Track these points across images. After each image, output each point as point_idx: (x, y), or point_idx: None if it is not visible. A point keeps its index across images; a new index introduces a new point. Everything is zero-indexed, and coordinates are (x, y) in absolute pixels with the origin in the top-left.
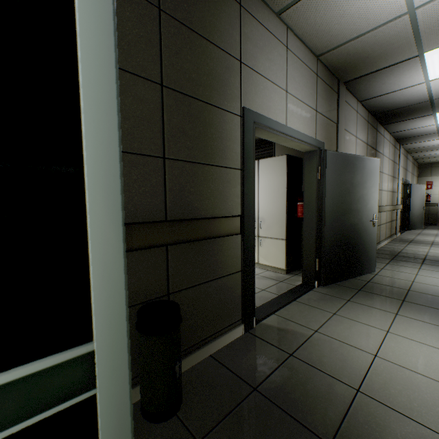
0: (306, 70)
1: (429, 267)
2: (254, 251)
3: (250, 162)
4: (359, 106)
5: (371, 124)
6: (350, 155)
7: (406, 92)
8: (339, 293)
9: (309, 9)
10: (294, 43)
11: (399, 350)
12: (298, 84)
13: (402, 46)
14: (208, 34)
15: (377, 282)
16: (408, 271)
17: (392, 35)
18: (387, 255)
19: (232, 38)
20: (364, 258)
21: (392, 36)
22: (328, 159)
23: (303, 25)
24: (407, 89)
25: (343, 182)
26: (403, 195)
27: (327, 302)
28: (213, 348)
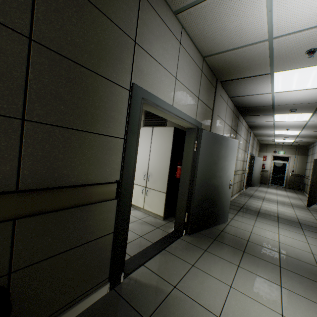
0: (194, 66)
1: (261, 220)
2: (129, 212)
3: (134, 132)
4: (229, 100)
5: (235, 114)
6: (219, 135)
7: (259, 97)
8: (200, 242)
9: (200, 16)
10: (187, 41)
11: (238, 310)
12: (186, 75)
13: (261, 64)
14: (102, 5)
15: (228, 232)
16: (248, 223)
17: (256, 54)
18: (236, 207)
19: (129, 18)
20: (221, 212)
21: (255, 54)
22: (203, 136)
23: (194, 29)
24: (260, 95)
25: (212, 155)
26: (249, 163)
27: (189, 252)
28: (69, 316)
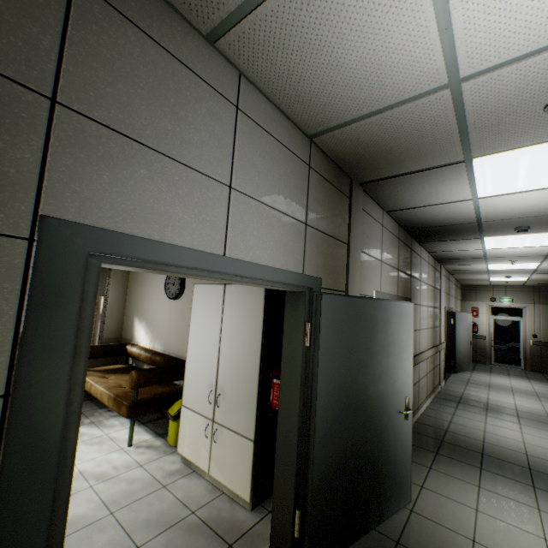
0: (287, 156)
1: (492, 483)
2: None
3: (52, 365)
4: (386, 217)
5: (403, 241)
6: (366, 300)
7: (447, 208)
8: None
9: (271, 40)
10: (258, 104)
11: None
12: (265, 176)
13: (441, 142)
14: None
15: (413, 547)
16: (463, 499)
17: (425, 121)
18: (429, 439)
19: (21, 36)
20: (391, 482)
21: (424, 122)
22: (324, 310)
23: (269, 74)
24: (448, 204)
25: (354, 349)
26: (447, 326)
27: None
28: None
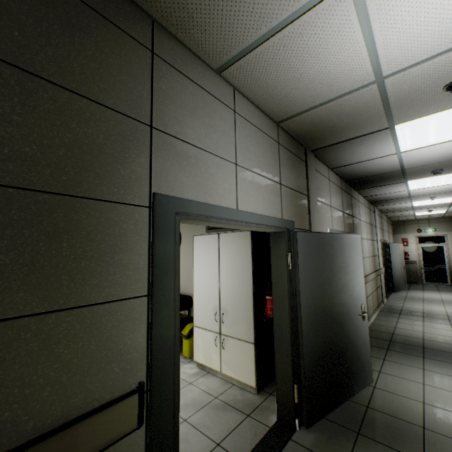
0: (264, 138)
1: (433, 366)
2: (176, 436)
3: (166, 278)
4: (331, 173)
5: (345, 190)
6: (327, 234)
7: (377, 161)
8: (331, 445)
9: (257, 68)
10: (245, 107)
11: None
12: (254, 154)
13: (371, 117)
14: (78, 83)
15: (379, 409)
16: (412, 377)
17: (360, 105)
18: (380, 340)
19: (135, 94)
20: (357, 366)
21: (359, 105)
22: (299, 243)
23: (253, 87)
24: (378, 159)
25: (322, 270)
26: (383, 255)
27: None
28: None
